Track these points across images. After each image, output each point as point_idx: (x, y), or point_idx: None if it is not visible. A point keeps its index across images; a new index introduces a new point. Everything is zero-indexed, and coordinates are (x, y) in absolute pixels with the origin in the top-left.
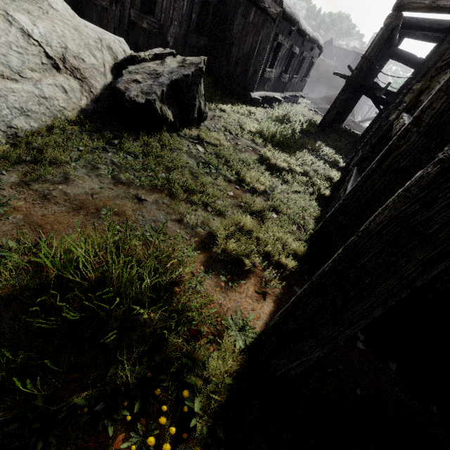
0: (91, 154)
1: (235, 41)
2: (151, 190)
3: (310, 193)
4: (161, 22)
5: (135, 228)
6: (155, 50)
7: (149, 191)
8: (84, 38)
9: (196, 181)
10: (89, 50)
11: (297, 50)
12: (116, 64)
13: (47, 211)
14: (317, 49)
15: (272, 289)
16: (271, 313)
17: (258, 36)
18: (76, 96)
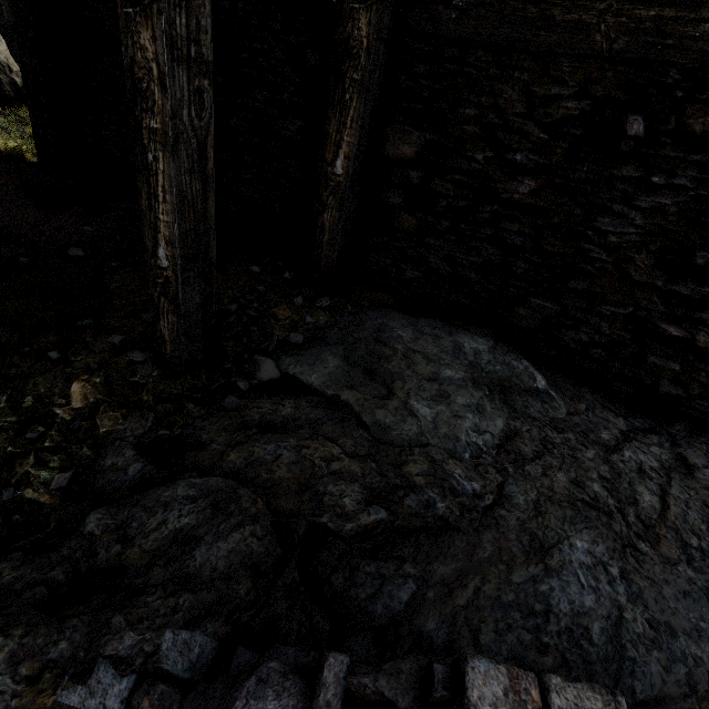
0: None
1: None
2: None
3: None
4: (6, 18)
5: None
6: None
7: None
8: None
9: None
10: None
11: None
12: None
13: None
14: None
15: None
16: None
17: None
18: None
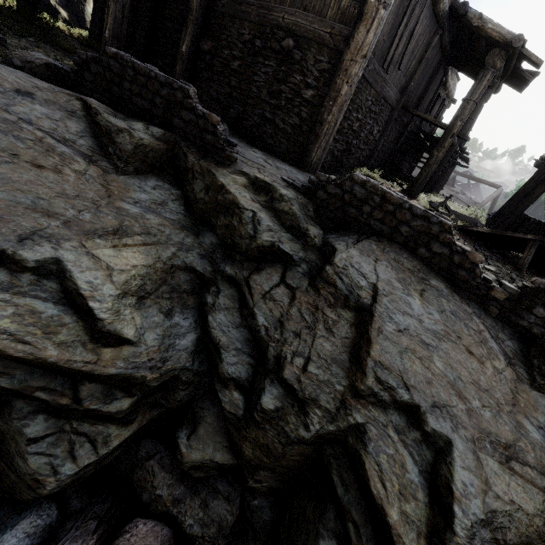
0: None
1: None
2: None
3: None
4: None
5: None
6: None
7: None
8: None
9: None
10: None
11: None
12: None
13: None
14: None
15: None
16: None
17: None
18: None
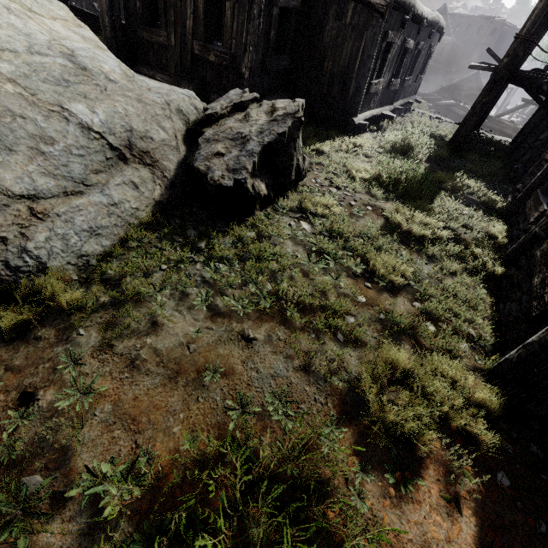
0: (176, 272)
1: (328, 53)
2: (258, 317)
3: (469, 269)
4: (232, 51)
5: (251, 397)
6: (230, 94)
7: (256, 321)
8: (149, 109)
9: (312, 286)
10: (157, 123)
11: (411, 43)
12: (188, 129)
13: (138, 389)
14: (436, 33)
15: (464, 484)
16: (476, 541)
17: (360, 41)
18: (149, 188)
